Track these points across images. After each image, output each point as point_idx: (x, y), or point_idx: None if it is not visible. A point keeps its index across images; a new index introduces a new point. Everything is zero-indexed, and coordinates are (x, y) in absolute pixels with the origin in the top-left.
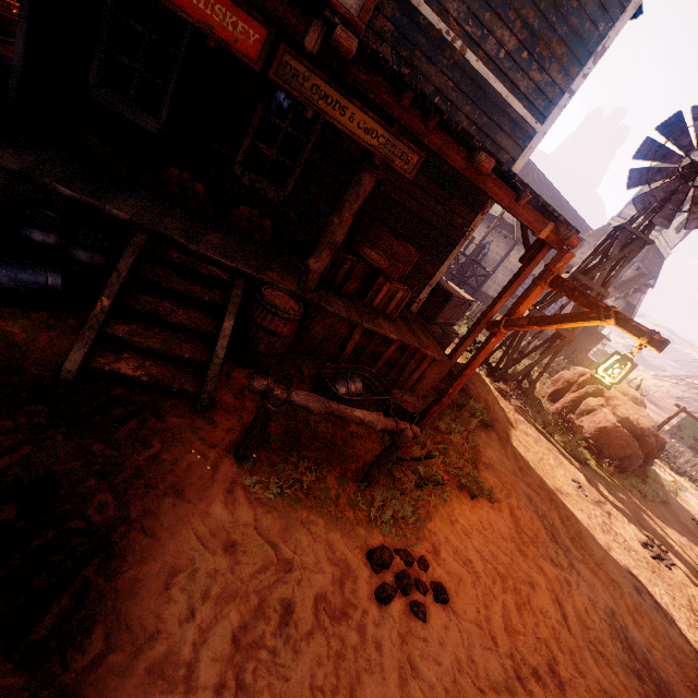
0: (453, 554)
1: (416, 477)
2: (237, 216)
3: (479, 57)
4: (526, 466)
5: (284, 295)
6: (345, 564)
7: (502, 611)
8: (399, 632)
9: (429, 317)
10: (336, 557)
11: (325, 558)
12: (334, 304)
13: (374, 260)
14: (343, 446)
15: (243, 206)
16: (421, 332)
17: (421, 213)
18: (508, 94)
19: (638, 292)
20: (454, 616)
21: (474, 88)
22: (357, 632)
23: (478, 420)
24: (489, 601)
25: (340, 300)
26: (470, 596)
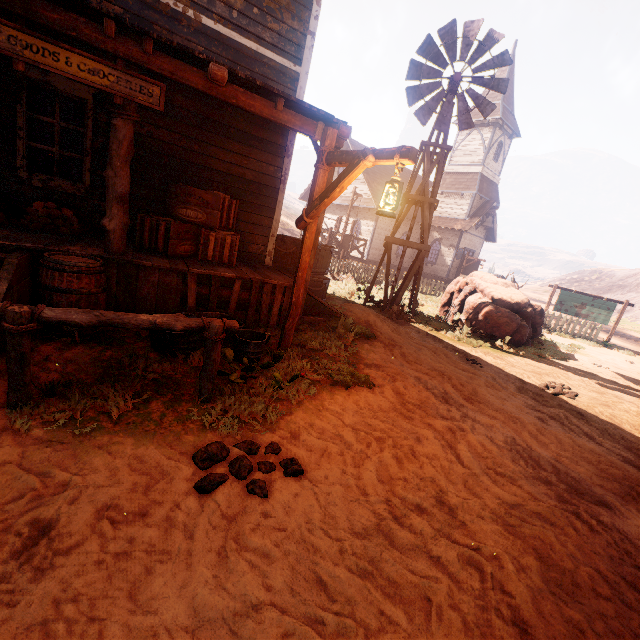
0: (316, 434)
1: (271, 382)
2: (34, 215)
3: (215, 20)
4: (415, 359)
5: (81, 258)
6: (157, 471)
7: (377, 466)
8: (227, 514)
9: (291, 269)
10: (145, 468)
11: (125, 471)
12: (154, 261)
13: (192, 217)
14: (181, 378)
15: (36, 203)
16: (272, 273)
17: (231, 170)
18: (258, 46)
19: (489, 216)
20: (308, 483)
21: (225, 48)
22: (157, 528)
23: (354, 332)
24: (360, 462)
25: (167, 259)
26: (335, 462)
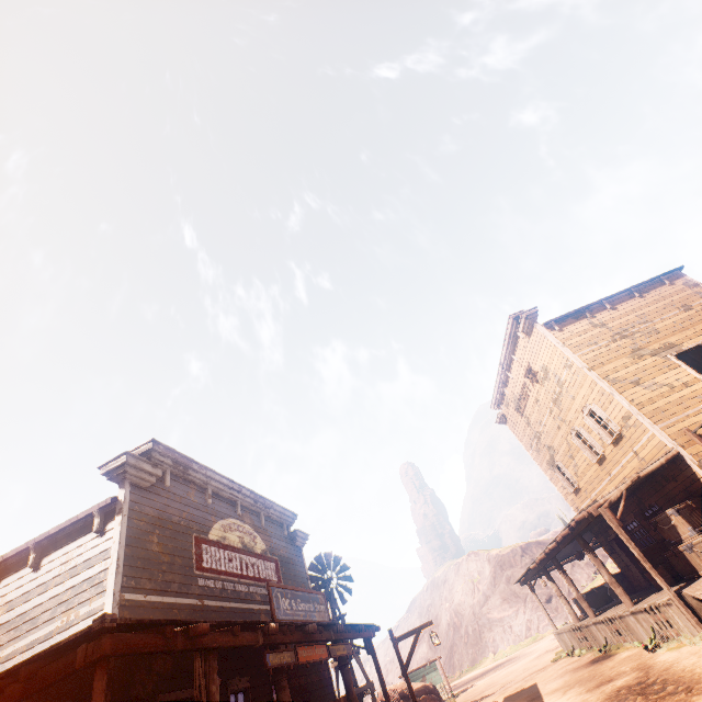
0: None
1: None
2: None
3: None
4: None
5: None
6: None
7: None
8: None
9: None
10: None
11: None
12: None
13: None
14: None
15: None
16: None
17: (319, 685)
18: None
19: None
20: None
21: None
22: None
23: None
24: None
25: None
26: None
